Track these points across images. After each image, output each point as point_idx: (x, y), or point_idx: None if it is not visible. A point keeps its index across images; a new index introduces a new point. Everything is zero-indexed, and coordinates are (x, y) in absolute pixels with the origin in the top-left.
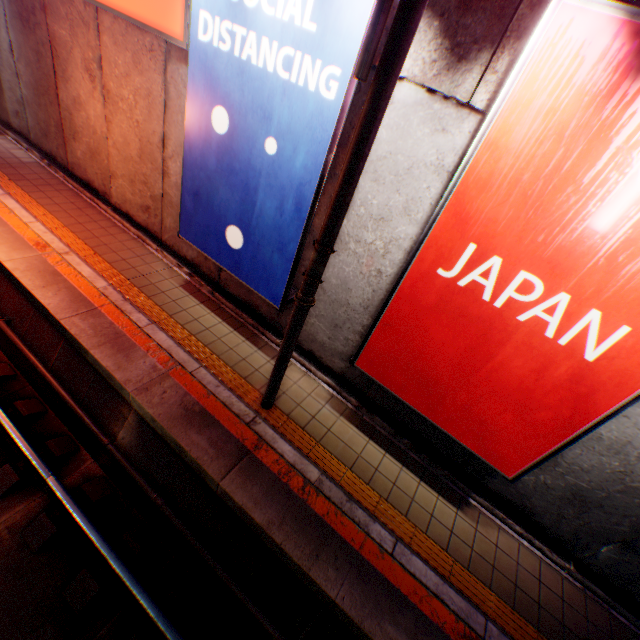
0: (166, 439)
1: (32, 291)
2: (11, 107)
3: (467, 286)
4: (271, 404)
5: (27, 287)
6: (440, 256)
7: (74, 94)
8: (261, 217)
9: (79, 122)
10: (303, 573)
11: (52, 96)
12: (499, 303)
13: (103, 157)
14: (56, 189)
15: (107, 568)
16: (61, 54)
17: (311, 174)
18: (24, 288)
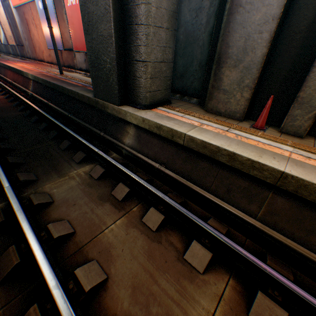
0: (35, 80)
1: (17, 68)
2: (27, 51)
3: (71, 4)
4: (62, 73)
5: (16, 68)
6: (67, 1)
7: (33, 34)
8: (52, 25)
9: (36, 41)
10: (51, 84)
11: (31, 39)
12: (75, 3)
13: (41, 48)
14: (34, 64)
15: (17, 98)
16: (29, 24)
17: (51, 3)
18: (16, 70)
